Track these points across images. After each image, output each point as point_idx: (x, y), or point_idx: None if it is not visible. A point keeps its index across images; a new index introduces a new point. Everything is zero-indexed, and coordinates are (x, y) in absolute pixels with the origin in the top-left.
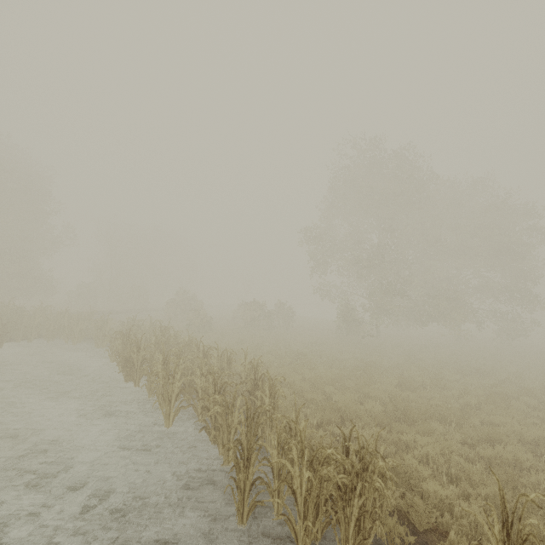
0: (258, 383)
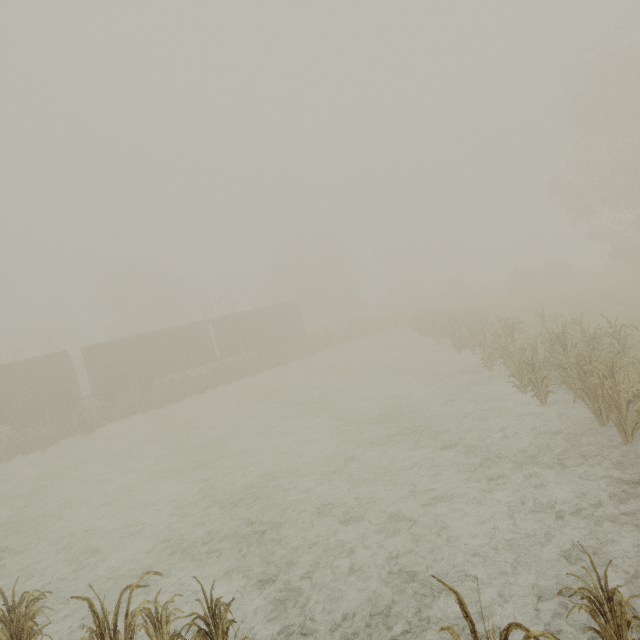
0: None
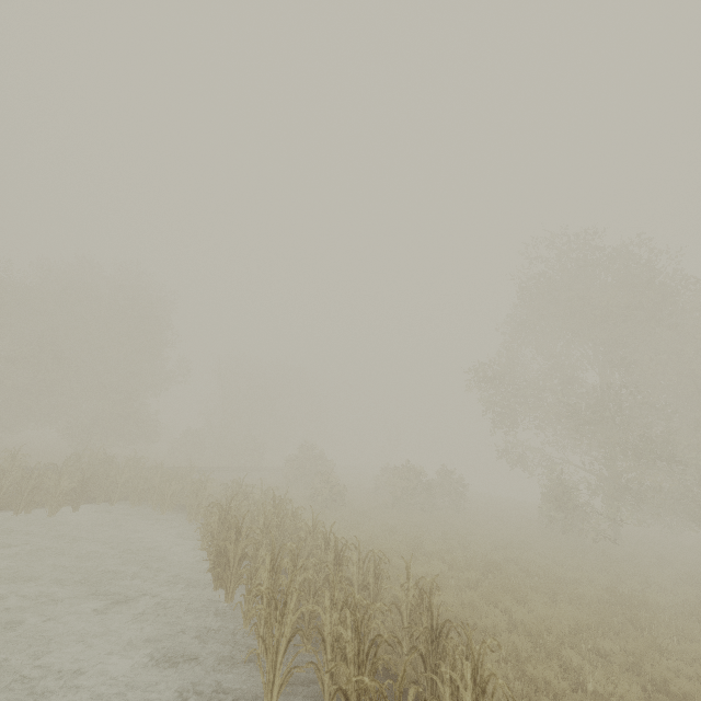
0: (438, 638)
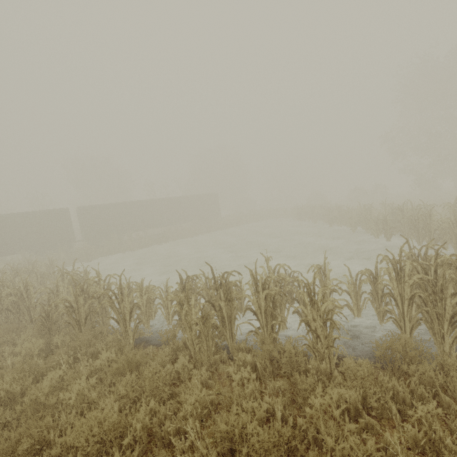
0: None
